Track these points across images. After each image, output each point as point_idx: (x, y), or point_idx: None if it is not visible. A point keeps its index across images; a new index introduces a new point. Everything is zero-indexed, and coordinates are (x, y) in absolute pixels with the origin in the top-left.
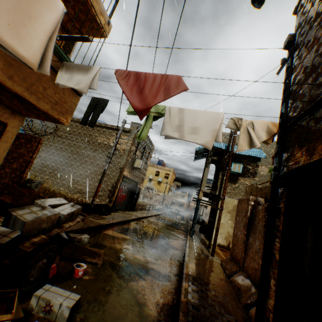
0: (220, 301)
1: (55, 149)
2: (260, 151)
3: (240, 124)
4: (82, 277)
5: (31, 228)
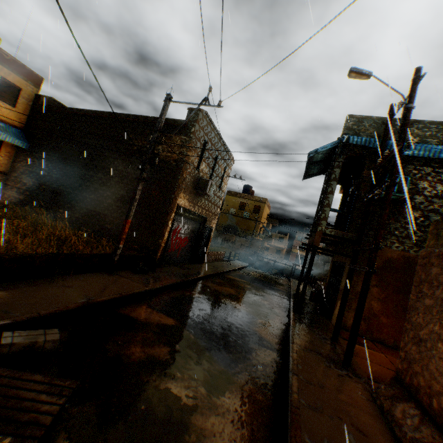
0: None
1: (71, 165)
2: None
3: None
4: None
5: None
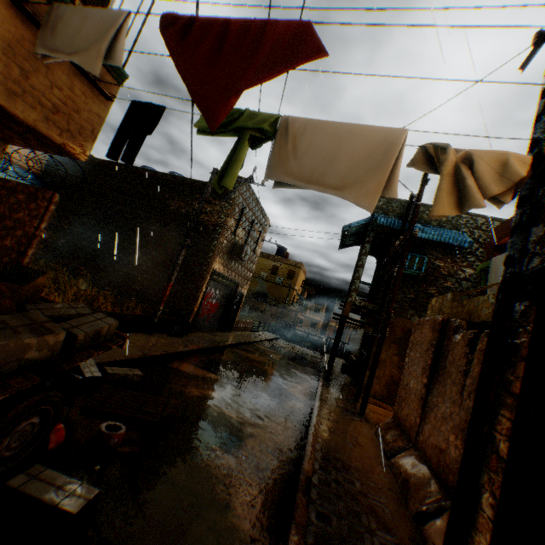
0: (370, 503)
1: (97, 219)
2: (463, 235)
3: (443, 156)
4: (117, 448)
5: (2, 358)
